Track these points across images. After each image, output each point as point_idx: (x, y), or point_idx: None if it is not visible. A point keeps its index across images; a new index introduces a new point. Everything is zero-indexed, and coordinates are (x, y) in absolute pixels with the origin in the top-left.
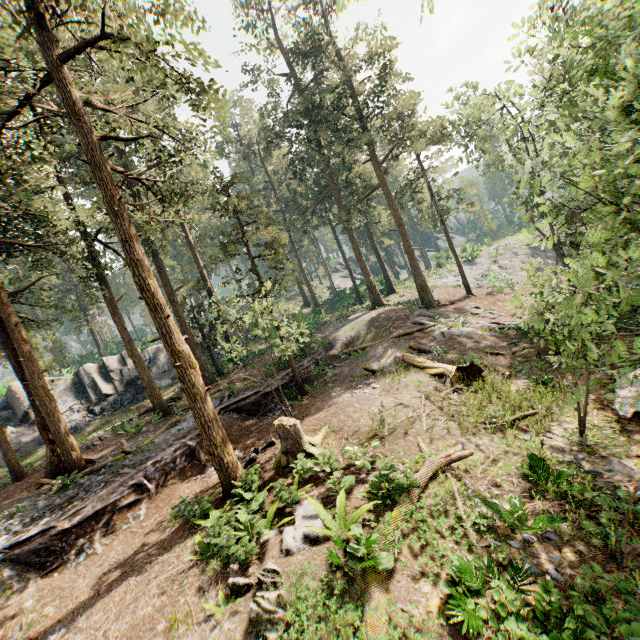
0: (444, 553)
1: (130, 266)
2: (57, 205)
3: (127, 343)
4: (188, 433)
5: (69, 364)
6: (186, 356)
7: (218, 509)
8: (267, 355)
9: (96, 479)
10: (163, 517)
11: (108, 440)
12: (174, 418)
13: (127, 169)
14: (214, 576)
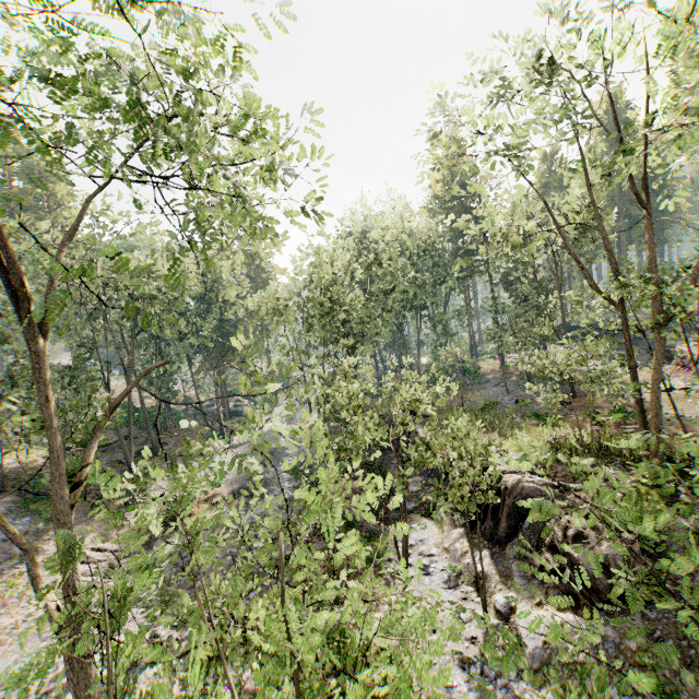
0: None
1: None
2: None
3: None
4: None
5: None
6: None
7: None
8: None
9: None
10: None
11: None
12: None
13: None
14: None
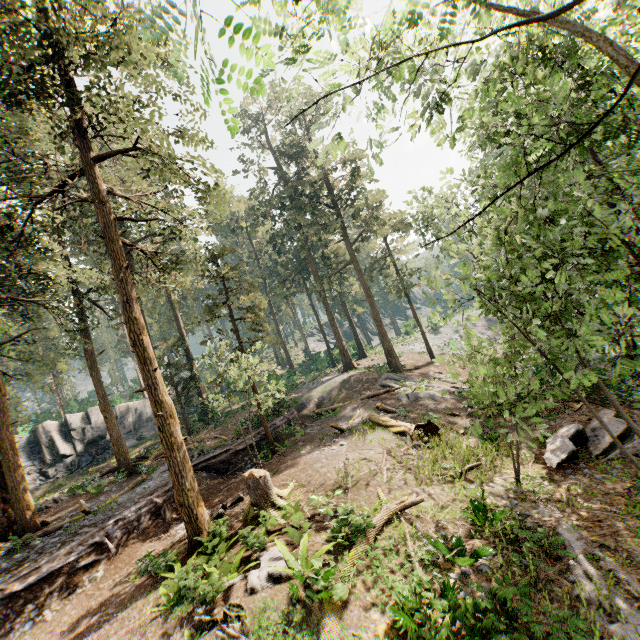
0: (392, 584)
1: (127, 323)
2: (58, 266)
3: (101, 397)
4: (155, 491)
5: (24, 422)
6: (168, 406)
7: (183, 564)
8: (239, 415)
9: (51, 541)
10: (123, 577)
11: (64, 502)
12: (140, 476)
13: (125, 237)
14: (179, 620)
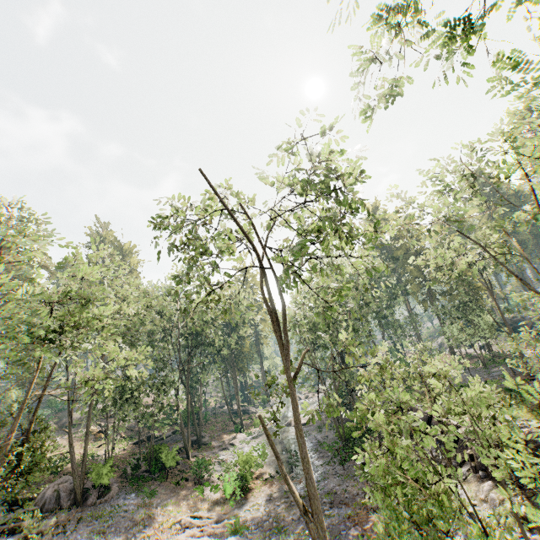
0: None
1: None
2: None
3: None
4: None
5: None
6: None
7: None
8: None
9: None
10: None
11: None
12: None
13: None
14: None
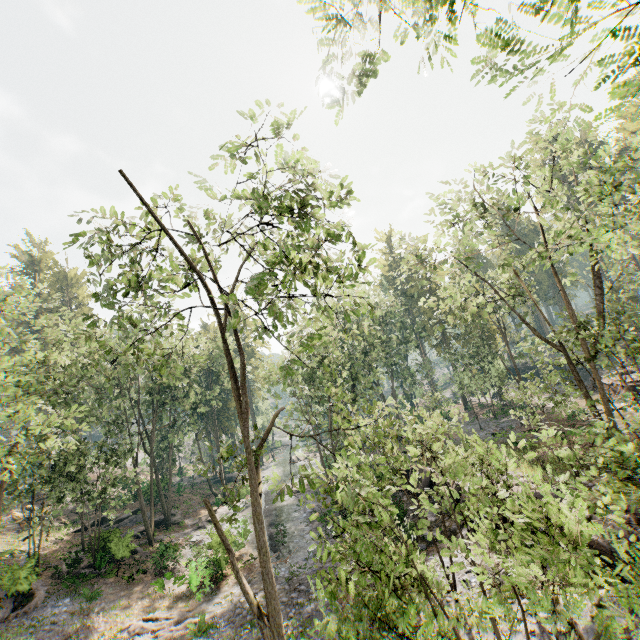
0: None
1: None
2: None
3: None
4: None
5: None
6: None
7: None
8: None
9: None
10: None
11: None
12: None
13: None
14: None
